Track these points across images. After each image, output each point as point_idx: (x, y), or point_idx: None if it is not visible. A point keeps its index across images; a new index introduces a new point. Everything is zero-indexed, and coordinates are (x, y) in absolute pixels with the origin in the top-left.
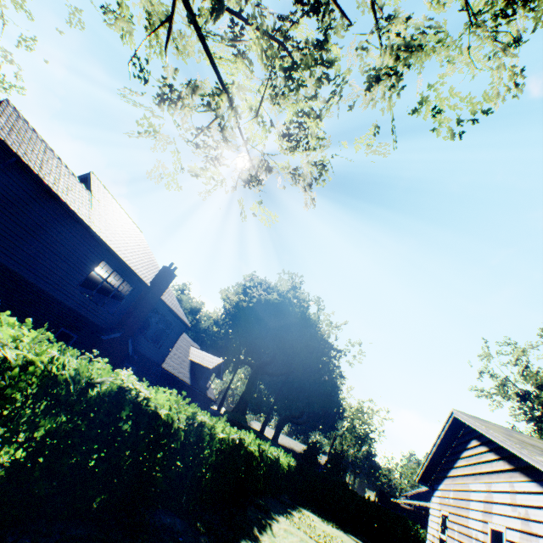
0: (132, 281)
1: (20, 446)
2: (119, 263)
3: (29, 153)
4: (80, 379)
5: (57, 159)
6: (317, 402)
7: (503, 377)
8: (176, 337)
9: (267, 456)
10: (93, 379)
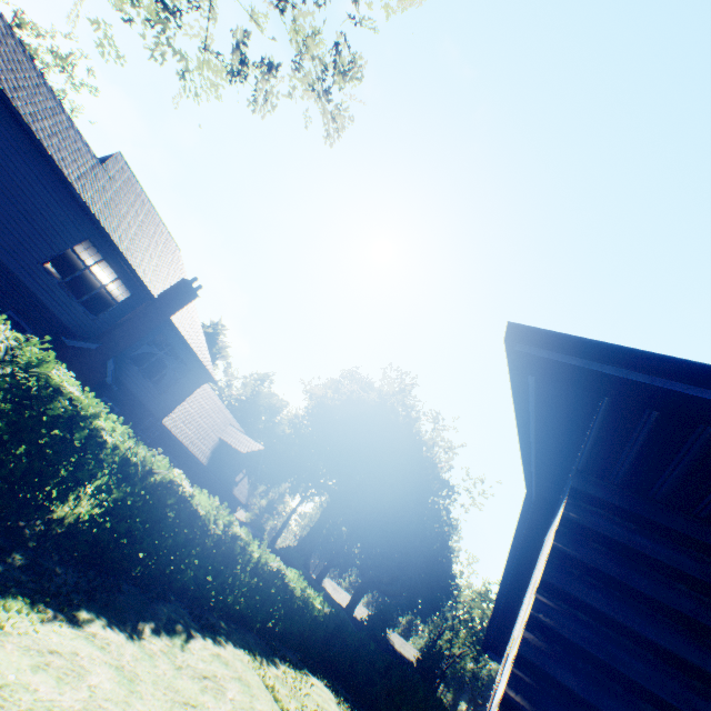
0: (131, 283)
1: None
2: (113, 251)
3: (1, 67)
4: None
5: (57, 104)
6: (415, 564)
7: None
8: (191, 387)
9: (247, 551)
10: None
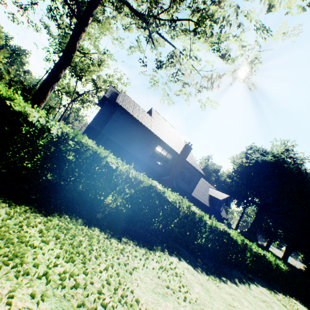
0: (171, 152)
1: (123, 197)
2: (164, 145)
3: (128, 107)
4: (136, 178)
5: (138, 107)
6: None
7: None
8: (197, 180)
9: (251, 249)
10: (141, 180)
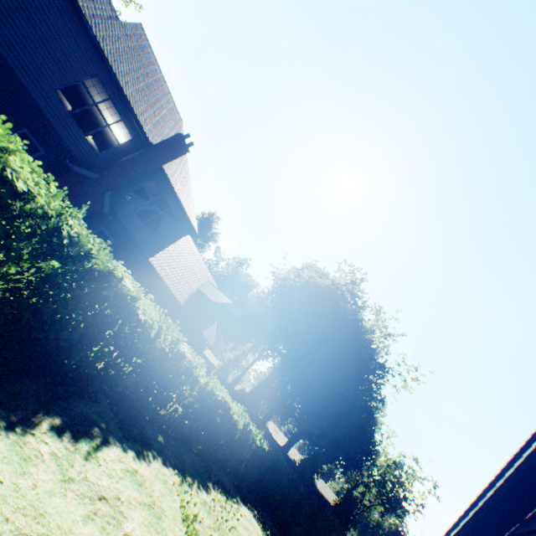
0: (132, 128)
1: None
2: (118, 93)
3: None
4: None
5: None
6: (344, 426)
7: None
8: (176, 236)
9: (192, 373)
10: None
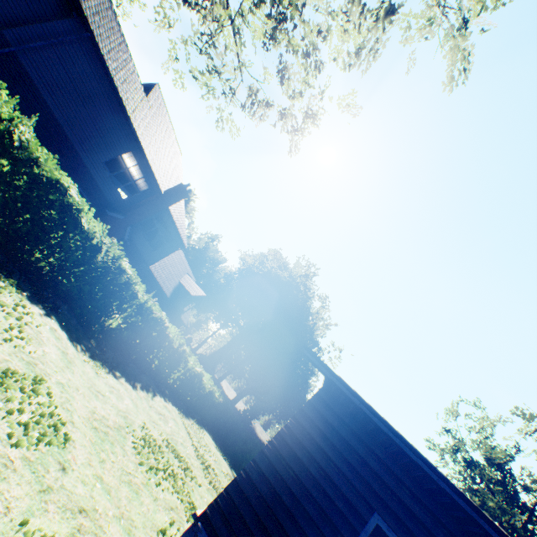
0: (150, 181)
1: None
2: (144, 160)
3: (104, 37)
4: (27, 148)
5: (128, 56)
6: (283, 387)
7: (458, 438)
8: (171, 250)
9: (187, 359)
10: (41, 162)
